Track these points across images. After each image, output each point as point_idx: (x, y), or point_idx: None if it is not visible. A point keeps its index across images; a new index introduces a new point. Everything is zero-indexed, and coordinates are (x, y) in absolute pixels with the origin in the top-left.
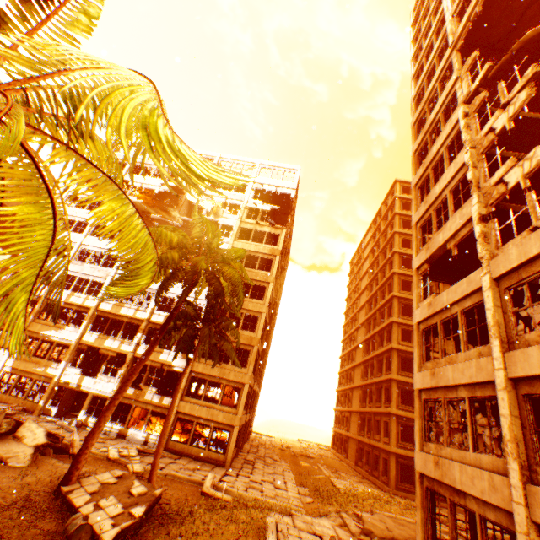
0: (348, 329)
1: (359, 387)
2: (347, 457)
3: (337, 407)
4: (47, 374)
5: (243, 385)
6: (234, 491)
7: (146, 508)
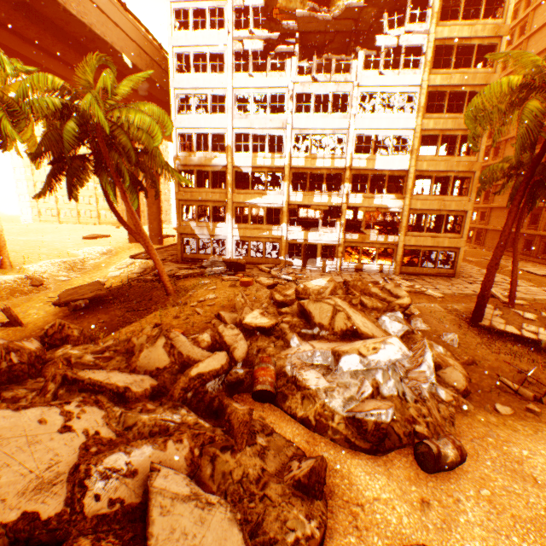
0: None
1: None
2: (482, 246)
3: None
4: (273, 236)
5: (464, 213)
6: (516, 297)
7: None
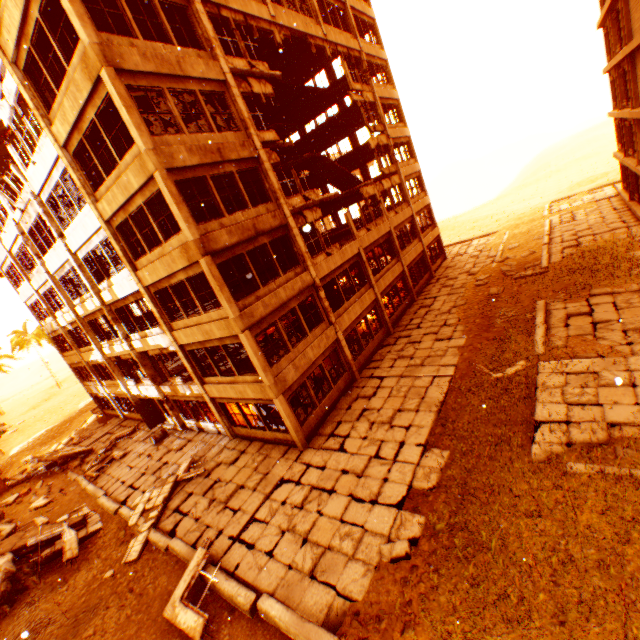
0: None
1: None
2: None
3: (611, 113)
4: (125, 392)
5: (239, 337)
6: (224, 590)
7: None
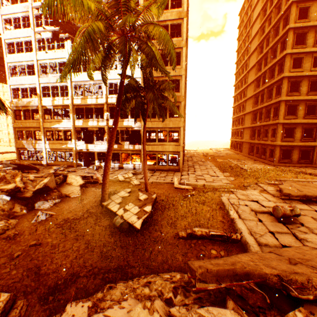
0: (240, 75)
1: (251, 113)
2: (241, 152)
3: (233, 127)
4: (68, 148)
5: (179, 128)
6: (191, 183)
7: (151, 206)
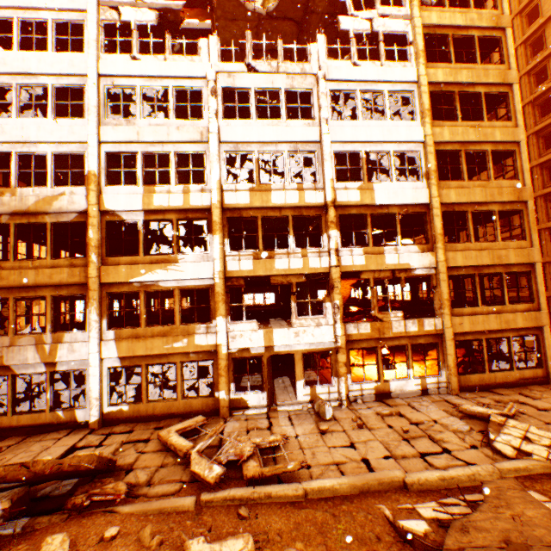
0: None
1: None
2: None
3: None
4: (198, 348)
5: (530, 266)
6: None
7: None
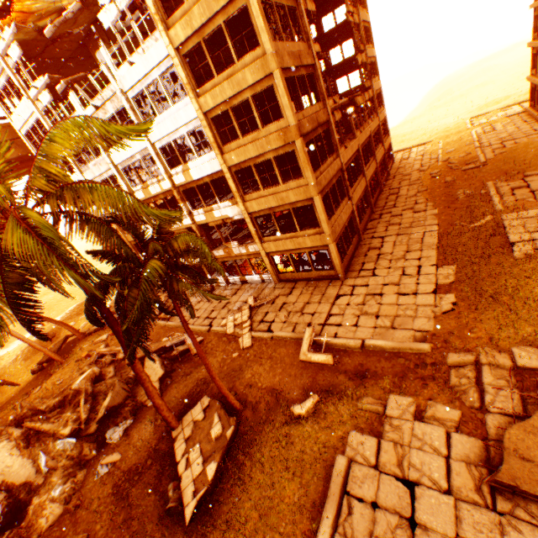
0: None
1: None
2: None
3: (534, 43)
4: None
5: (311, 200)
6: (336, 343)
7: (219, 461)
